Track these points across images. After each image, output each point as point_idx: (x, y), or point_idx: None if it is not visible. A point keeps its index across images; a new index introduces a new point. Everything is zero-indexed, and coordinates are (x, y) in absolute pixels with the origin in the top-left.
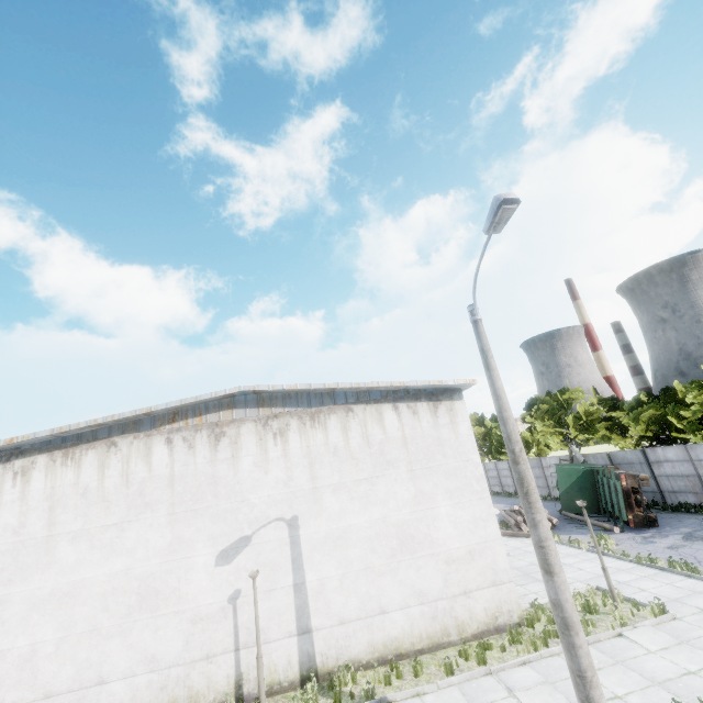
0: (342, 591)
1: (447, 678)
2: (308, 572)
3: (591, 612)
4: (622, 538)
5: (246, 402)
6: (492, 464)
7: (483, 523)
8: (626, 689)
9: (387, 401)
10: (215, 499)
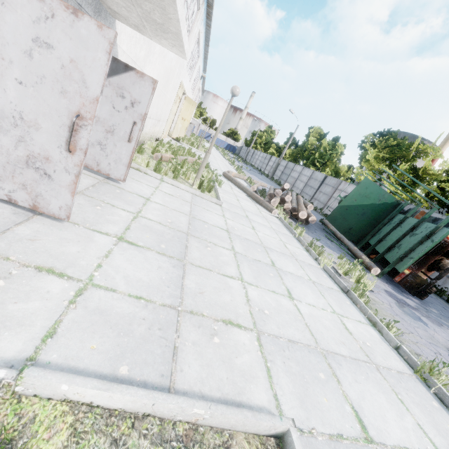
0: None
1: None
2: None
3: None
4: (379, 286)
5: None
6: (301, 167)
7: None
8: None
9: None
10: None
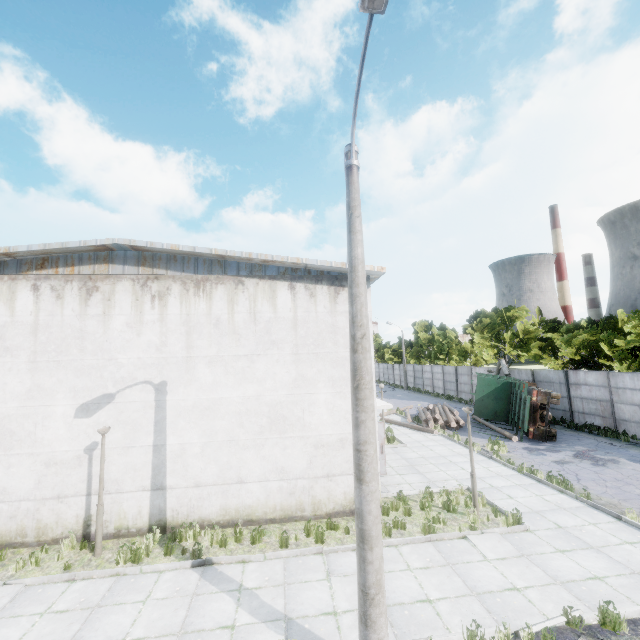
0: (202, 458)
1: (280, 550)
2: (169, 436)
3: (449, 510)
4: (516, 447)
5: (125, 258)
6: (429, 367)
7: None
8: (442, 594)
9: (283, 279)
10: (81, 353)
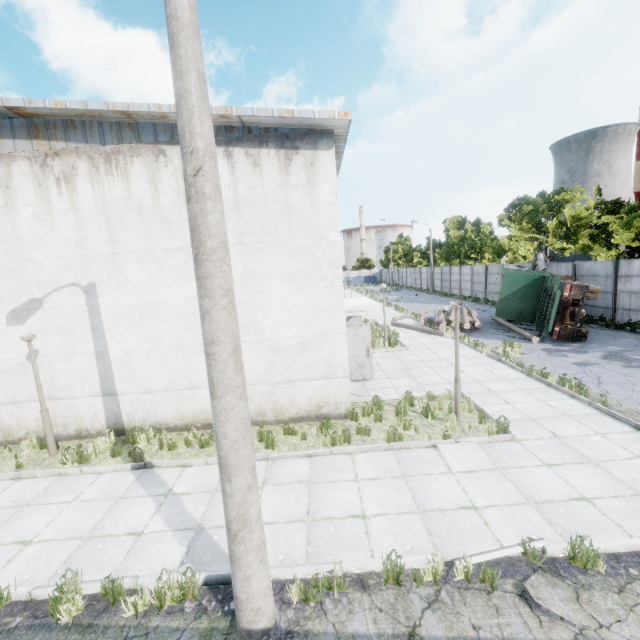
0: (149, 364)
1: None
2: (110, 342)
3: (428, 417)
4: (534, 348)
5: (13, 130)
6: (457, 268)
7: (327, 315)
8: (381, 509)
9: (216, 143)
10: None
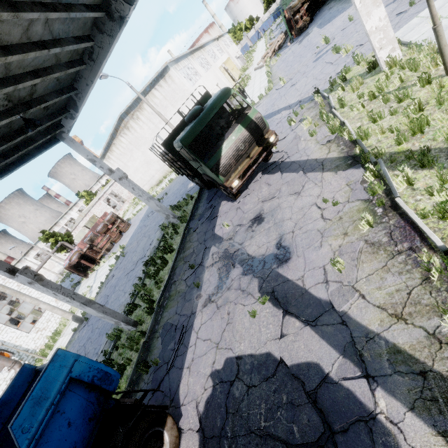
0: None
1: None
2: None
3: None
4: (284, 52)
5: (124, 116)
6: None
7: None
8: None
9: (152, 89)
10: (141, 141)
